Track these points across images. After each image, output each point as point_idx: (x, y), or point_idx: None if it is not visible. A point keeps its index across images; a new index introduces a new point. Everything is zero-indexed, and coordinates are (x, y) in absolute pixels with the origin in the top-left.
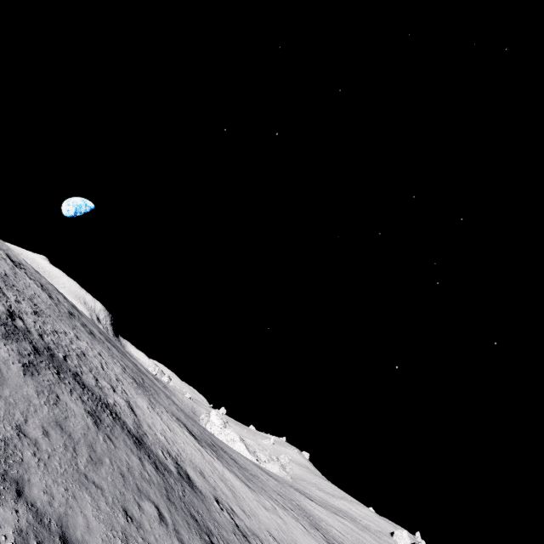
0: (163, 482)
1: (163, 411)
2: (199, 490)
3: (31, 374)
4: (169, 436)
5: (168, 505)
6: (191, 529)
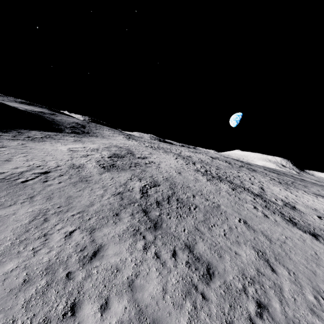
0: (266, 204)
1: (299, 192)
2: (300, 211)
3: (209, 181)
4: (291, 197)
5: (263, 207)
6: (275, 214)
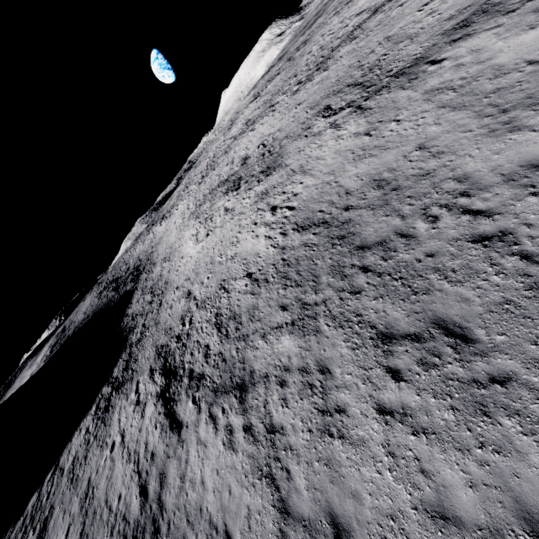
0: None
1: None
2: None
3: (328, 68)
4: None
5: None
6: None
